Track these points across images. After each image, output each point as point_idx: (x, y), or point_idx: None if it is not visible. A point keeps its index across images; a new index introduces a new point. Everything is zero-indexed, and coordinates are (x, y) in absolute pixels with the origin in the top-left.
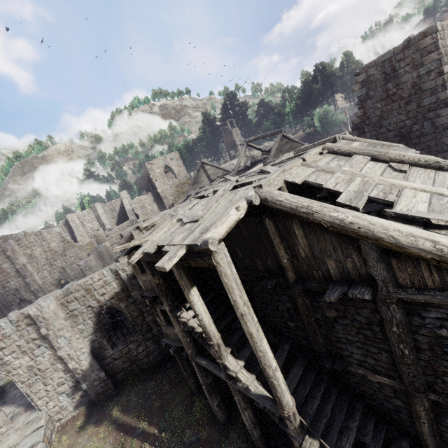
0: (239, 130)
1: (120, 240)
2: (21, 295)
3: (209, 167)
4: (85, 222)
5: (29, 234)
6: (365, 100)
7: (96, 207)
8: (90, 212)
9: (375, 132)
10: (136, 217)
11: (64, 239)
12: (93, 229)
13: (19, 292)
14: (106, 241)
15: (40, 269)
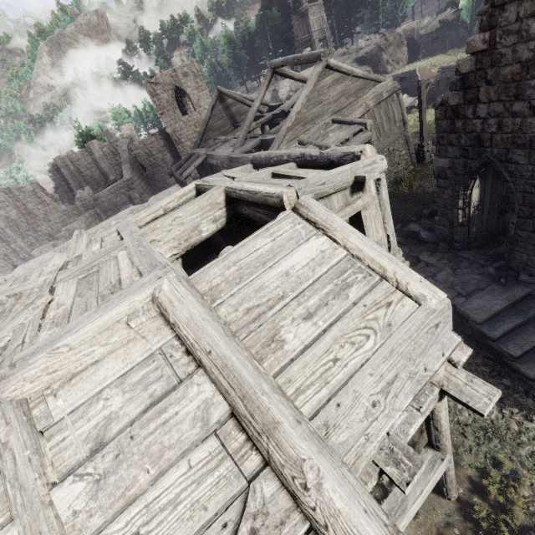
0: (322, 6)
1: (115, 206)
2: (12, 261)
3: (234, 100)
4: (82, 169)
5: None
6: (505, 2)
7: (91, 148)
8: (86, 155)
9: (500, 107)
10: (145, 168)
11: (42, 200)
12: (94, 178)
13: (9, 257)
14: (96, 207)
15: (24, 235)
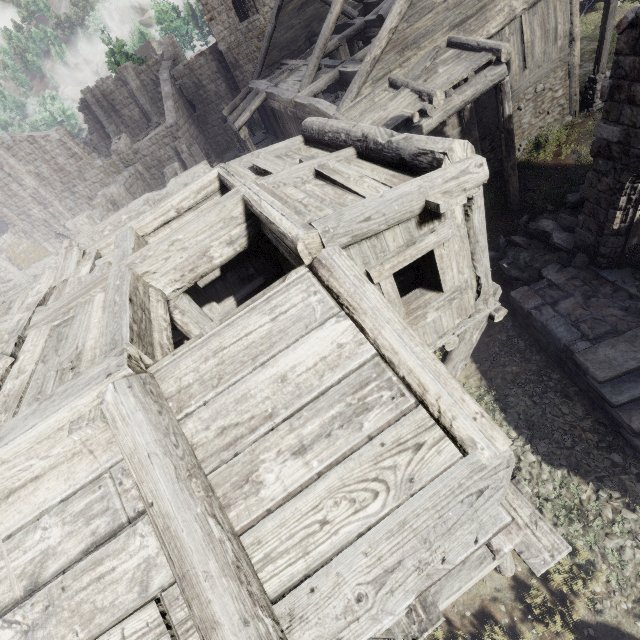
0: None
1: (159, 162)
2: (54, 228)
3: None
4: (118, 106)
5: (18, 140)
6: None
7: (124, 75)
8: (119, 85)
9: None
10: (194, 105)
11: (73, 153)
12: (133, 120)
13: (49, 224)
14: (136, 163)
15: (60, 197)
